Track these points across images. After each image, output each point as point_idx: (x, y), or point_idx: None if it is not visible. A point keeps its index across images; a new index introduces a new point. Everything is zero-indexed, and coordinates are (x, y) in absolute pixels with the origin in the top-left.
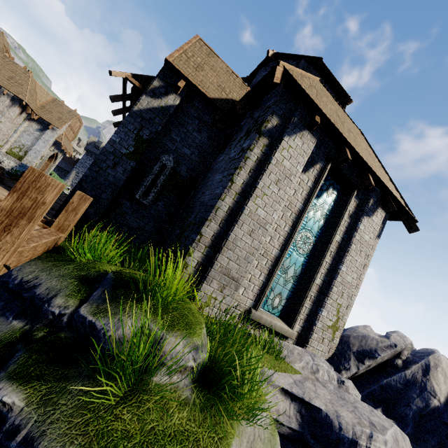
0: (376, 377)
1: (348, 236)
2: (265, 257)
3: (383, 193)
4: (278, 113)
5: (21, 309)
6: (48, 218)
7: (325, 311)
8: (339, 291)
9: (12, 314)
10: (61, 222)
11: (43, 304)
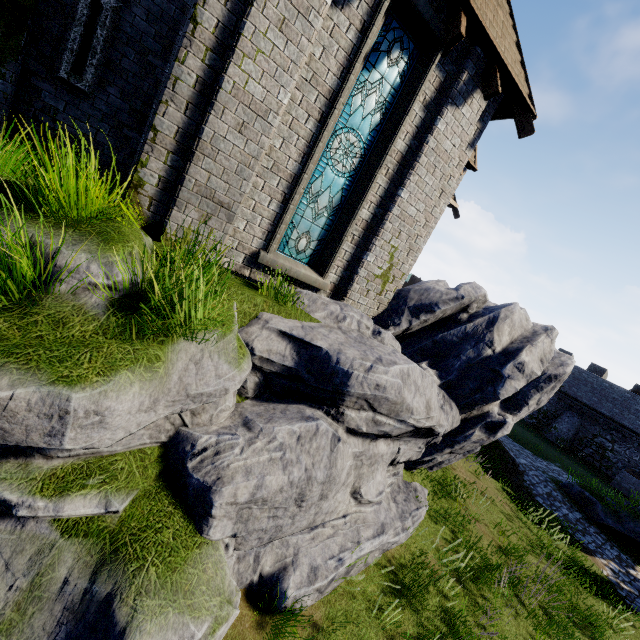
0: (432, 333)
1: (419, 143)
2: (276, 174)
3: (488, 60)
4: None
5: None
6: None
7: (371, 256)
8: (396, 229)
9: None
10: None
11: None
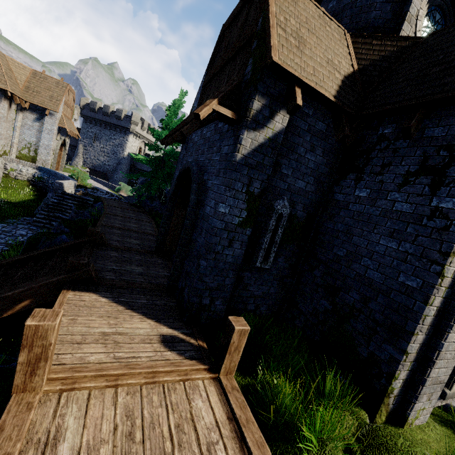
0: None
1: None
2: None
3: None
4: None
5: None
6: (192, 342)
7: None
8: None
9: None
10: (227, 366)
11: None
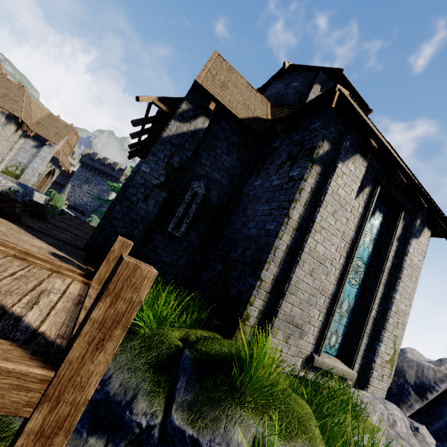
0: (437, 411)
1: (398, 261)
2: (323, 294)
3: (428, 212)
4: (329, 138)
5: (94, 416)
6: (82, 265)
7: (383, 346)
8: (395, 321)
9: (85, 427)
10: (102, 275)
11: (124, 412)
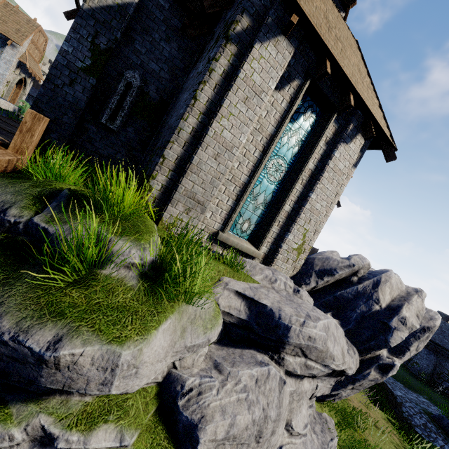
0: (332, 290)
1: (323, 165)
2: (233, 183)
3: (365, 117)
4: (250, 11)
5: None
6: (7, 141)
7: (291, 236)
8: (307, 218)
9: None
10: (17, 144)
11: None
